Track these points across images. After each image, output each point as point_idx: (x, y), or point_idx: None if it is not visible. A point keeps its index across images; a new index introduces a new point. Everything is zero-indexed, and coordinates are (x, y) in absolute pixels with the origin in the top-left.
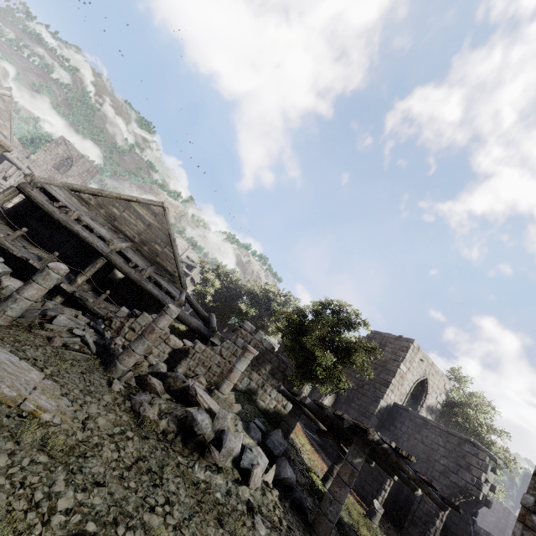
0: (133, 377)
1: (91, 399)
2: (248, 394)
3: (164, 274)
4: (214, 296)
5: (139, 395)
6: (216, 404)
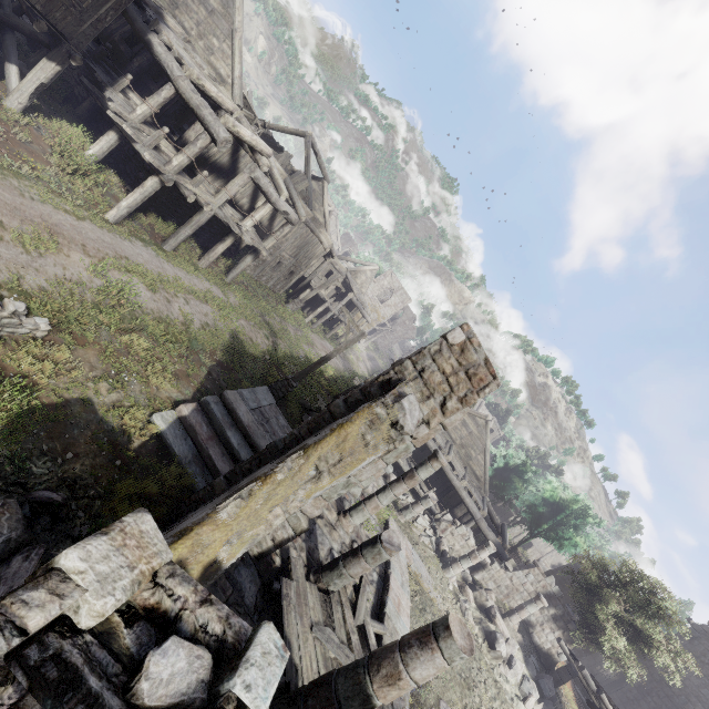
0: (456, 580)
1: (445, 595)
2: (526, 624)
3: (472, 476)
4: (501, 480)
5: (464, 601)
6: (507, 629)
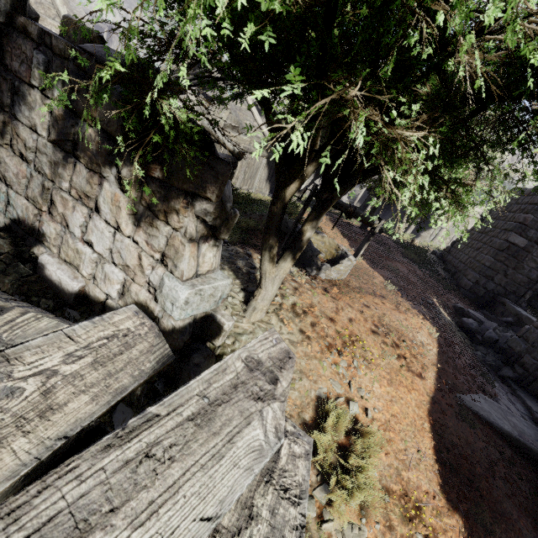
0: None
1: None
2: (3, 238)
3: None
4: None
5: None
6: None
